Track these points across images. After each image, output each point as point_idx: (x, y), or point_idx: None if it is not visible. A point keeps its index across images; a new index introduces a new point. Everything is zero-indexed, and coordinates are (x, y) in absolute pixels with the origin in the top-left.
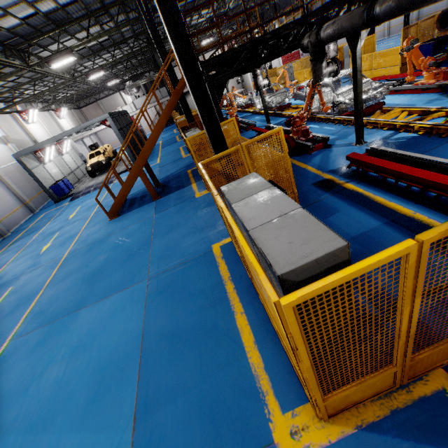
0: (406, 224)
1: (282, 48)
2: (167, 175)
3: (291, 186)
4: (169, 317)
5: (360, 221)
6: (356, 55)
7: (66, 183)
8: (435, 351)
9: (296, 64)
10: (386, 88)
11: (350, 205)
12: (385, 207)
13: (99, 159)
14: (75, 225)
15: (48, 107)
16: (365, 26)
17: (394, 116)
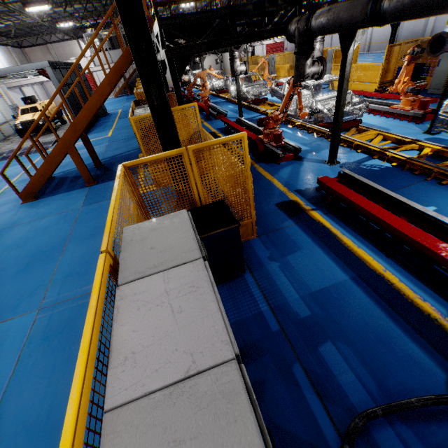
0: (375, 285)
1: (265, 29)
2: (114, 154)
3: (249, 209)
4: (45, 389)
5: (324, 269)
6: (347, 59)
7: None
8: None
9: (279, 57)
10: (365, 105)
11: (314, 243)
12: (353, 254)
13: (35, 118)
14: None
15: None
16: (367, 22)
17: (369, 138)
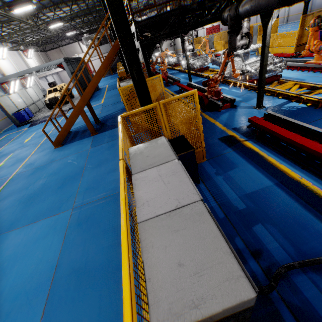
0: (293, 187)
1: (205, 19)
2: (106, 114)
3: (200, 141)
4: (82, 251)
5: (255, 179)
6: (267, 32)
7: (27, 112)
8: None
9: (216, 36)
10: (284, 63)
11: (247, 162)
12: (276, 168)
13: (56, 95)
14: (28, 148)
15: (17, 47)
16: (279, 5)
17: (288, 87)
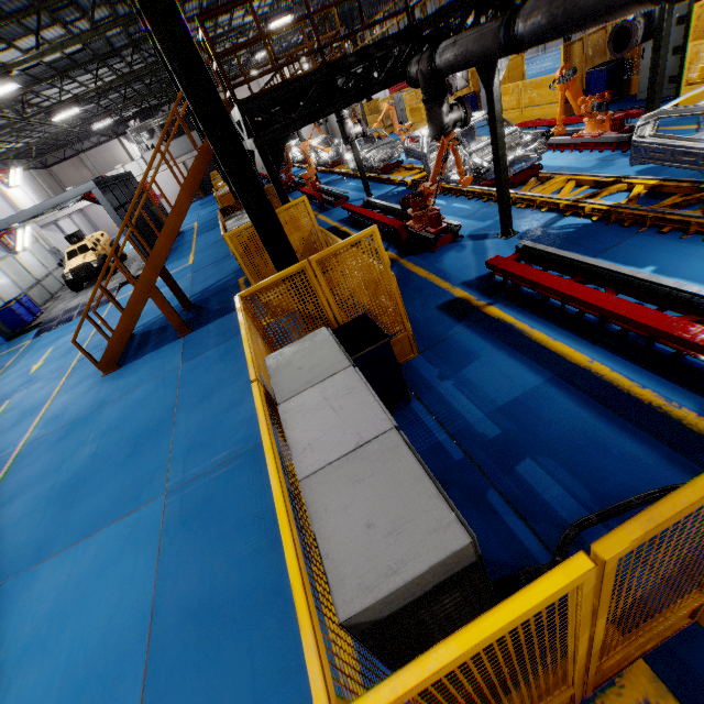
0: (580, 382)
1: (377, 80)
2: (205, 287)
3: (401, 320)
4: (200, 573)
5: (512, 377)
6: (493, 96)
7: (26, 305)
8: (633, 648)
9: (408, 95)
10: (542, 143)
11: (495, 346)
12: (548, 350)
13: (86, 260)
14: (43, 385)
15: None
16: (503, 52)
17: (556, 188)
